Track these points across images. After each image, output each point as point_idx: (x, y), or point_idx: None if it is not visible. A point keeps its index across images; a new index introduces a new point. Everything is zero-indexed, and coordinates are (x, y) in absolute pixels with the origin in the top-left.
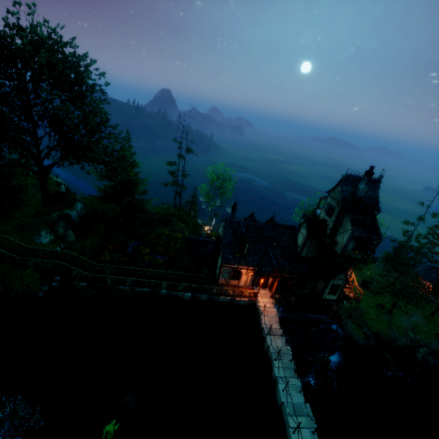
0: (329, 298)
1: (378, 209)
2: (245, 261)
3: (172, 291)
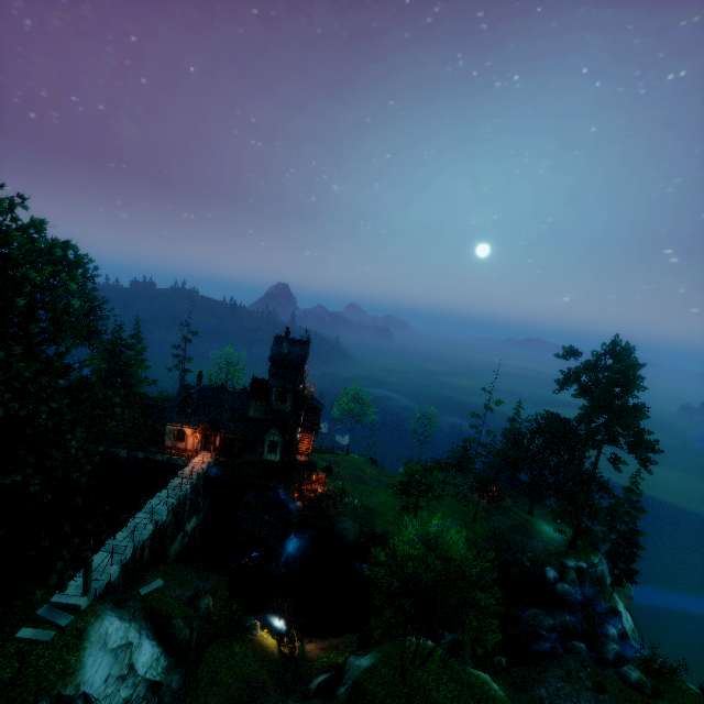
0: (272, 459)
1: (303, 365)
2: (190, 421)
3: (110, 448)
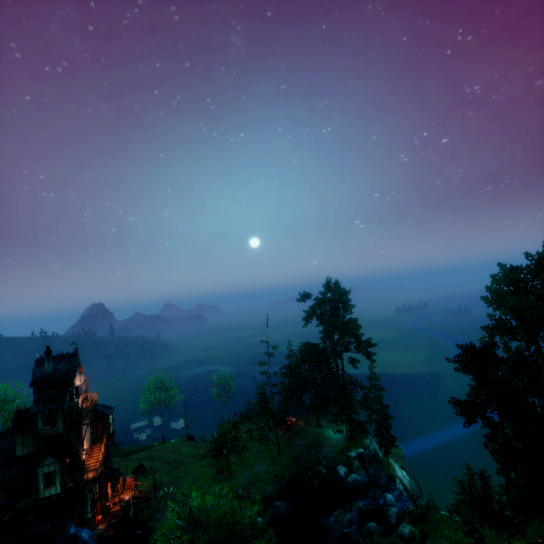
0: (51, 493)
1: (72, 378)
2: None
3: None
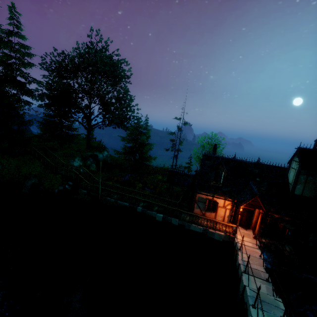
0: None
1: None
2: (222, 191)
3: (146, 210)
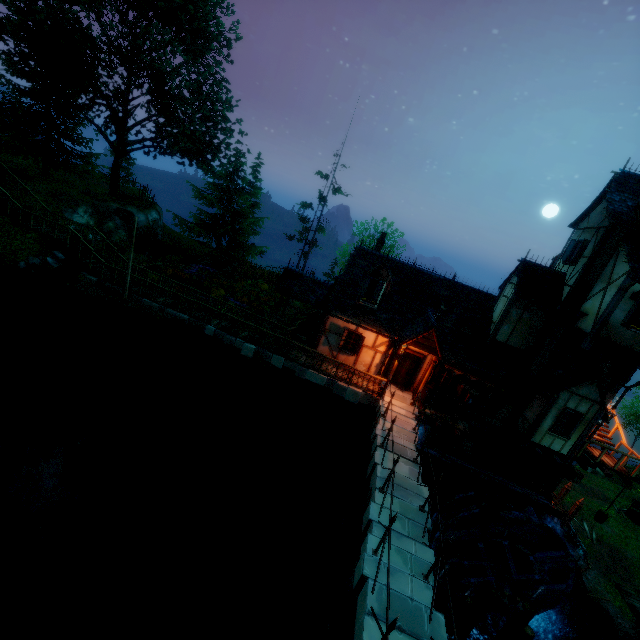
0: (551, 445)
1: None
2: (376, 318)
3: (225, 333)
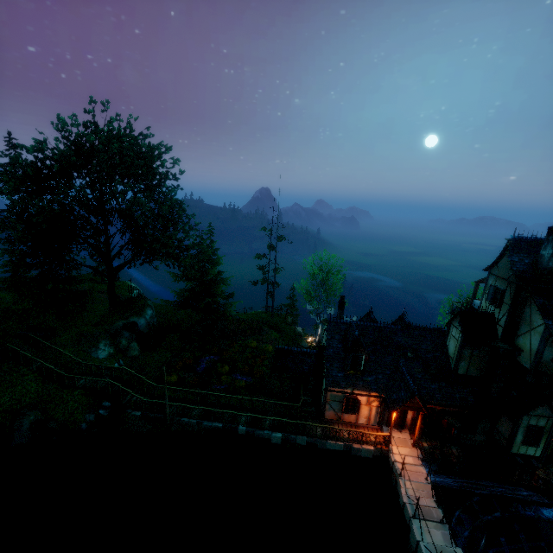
0: (526, 452)
1: None
2: (364, 382)
3: (254, 429)
